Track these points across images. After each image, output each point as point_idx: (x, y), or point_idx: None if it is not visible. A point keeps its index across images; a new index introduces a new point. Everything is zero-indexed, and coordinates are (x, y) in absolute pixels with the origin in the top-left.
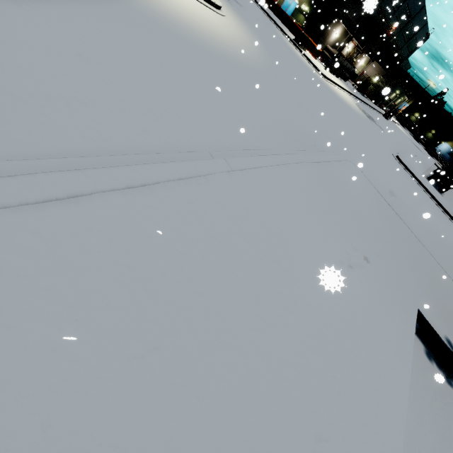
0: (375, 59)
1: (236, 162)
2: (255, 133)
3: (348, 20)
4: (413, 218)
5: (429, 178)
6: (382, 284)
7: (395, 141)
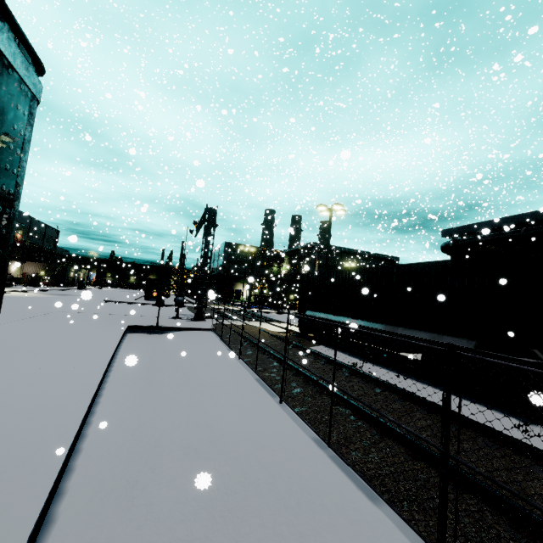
0: (26, 260)
1: None
2: None
3: None
4: (129, 314)
5: (146, 300)
6: (103, 326)
7: (101, 296)
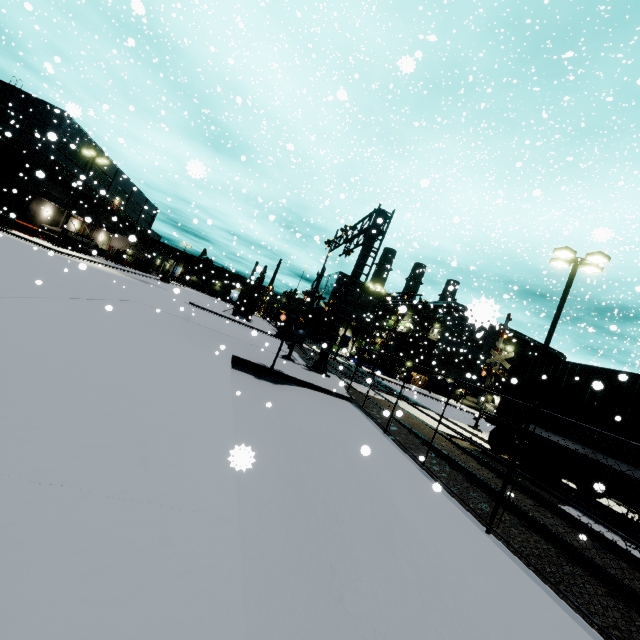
0: (116, 232)
1: (0, 293)
2: (2, 286)
3: (55, 197)
4: (221, 331)
5: (233, 315)
6: (197, 346)
7: (184, 296)
